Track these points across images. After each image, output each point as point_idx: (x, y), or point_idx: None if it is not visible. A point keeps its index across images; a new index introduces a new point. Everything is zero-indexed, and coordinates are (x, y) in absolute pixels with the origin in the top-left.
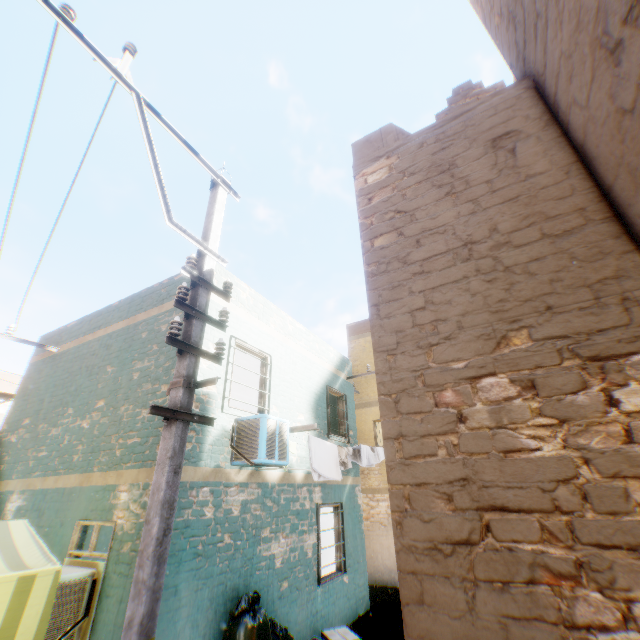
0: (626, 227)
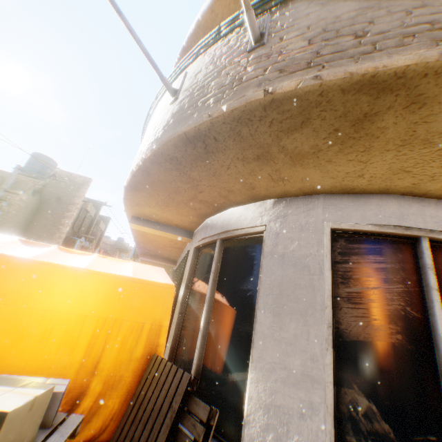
0: (26, 232)
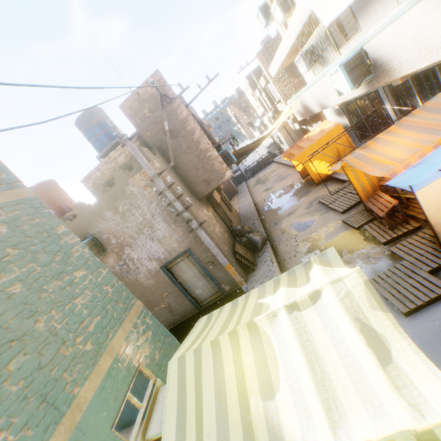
0: (191, 191)
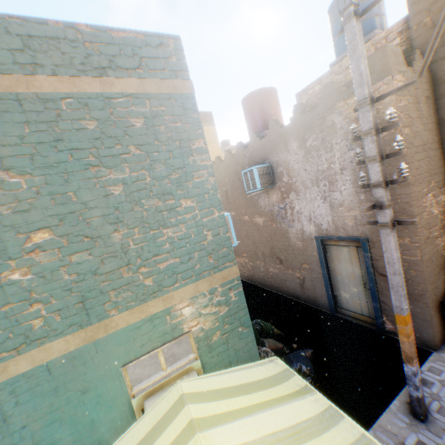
0: (442, 152)
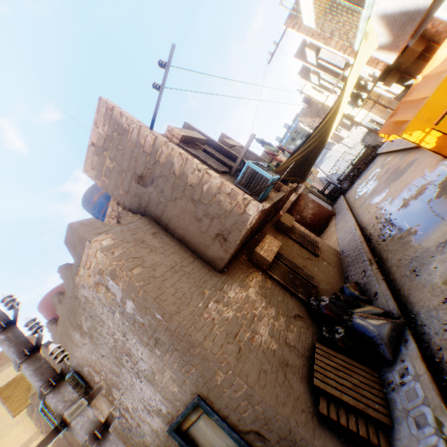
0: (203, 259)
